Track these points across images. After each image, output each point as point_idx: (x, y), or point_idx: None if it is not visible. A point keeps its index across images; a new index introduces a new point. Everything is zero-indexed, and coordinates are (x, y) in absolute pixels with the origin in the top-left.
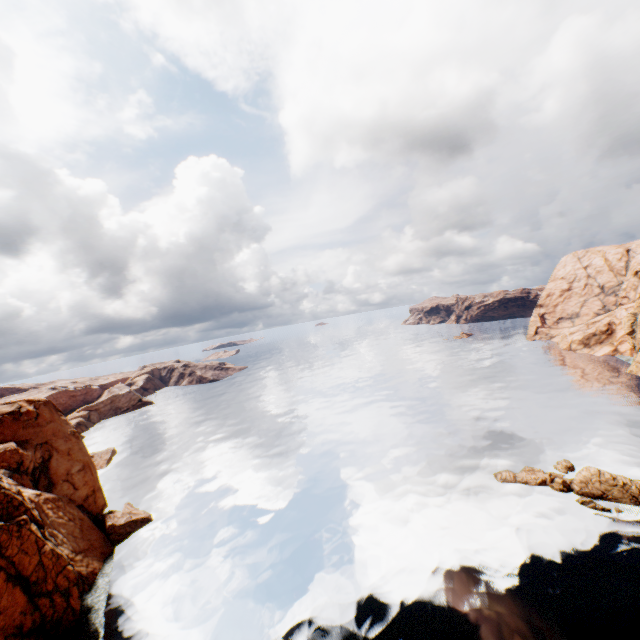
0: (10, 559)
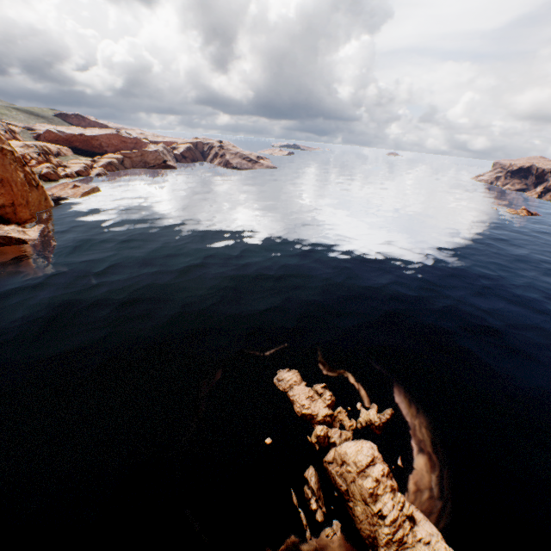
0: None
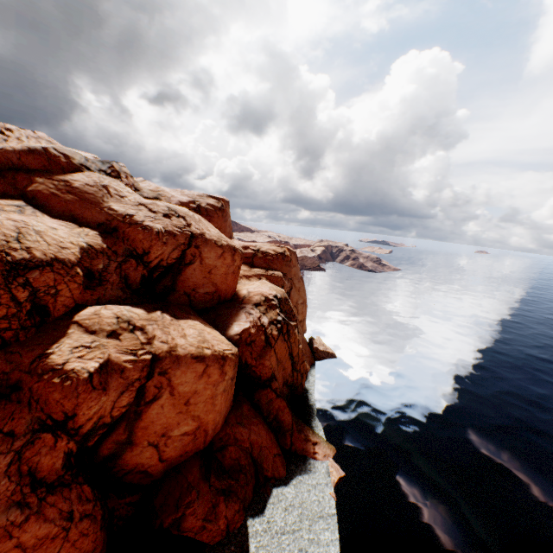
0: (290, 344)
